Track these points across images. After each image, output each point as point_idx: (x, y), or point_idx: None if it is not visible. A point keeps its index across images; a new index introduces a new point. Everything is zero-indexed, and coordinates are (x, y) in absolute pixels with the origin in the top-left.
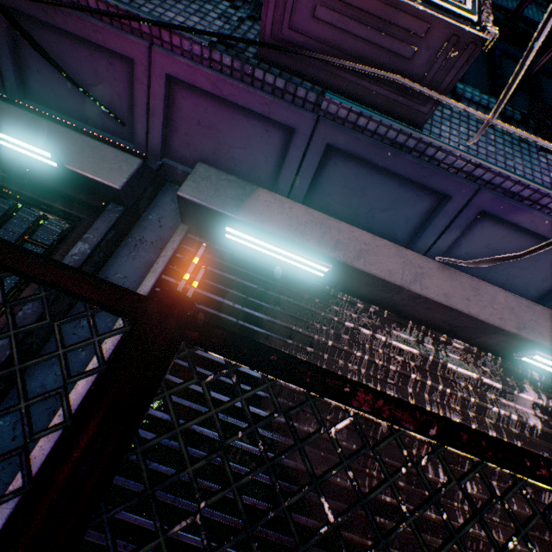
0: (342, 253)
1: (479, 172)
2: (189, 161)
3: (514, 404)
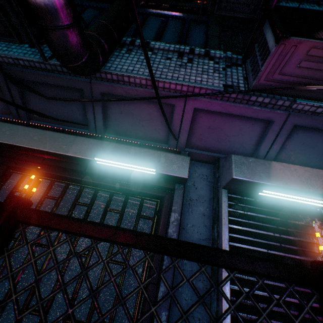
0: None
1: None
2: (200, 147)
3: None
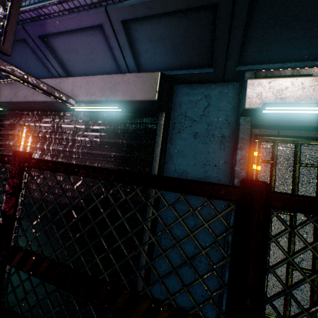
0: None
1: None
2: None
3: (91, 133)
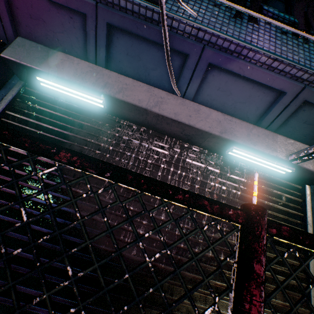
0: (109, 89)
1: (201, 34)
2: None
3: (226, 181)
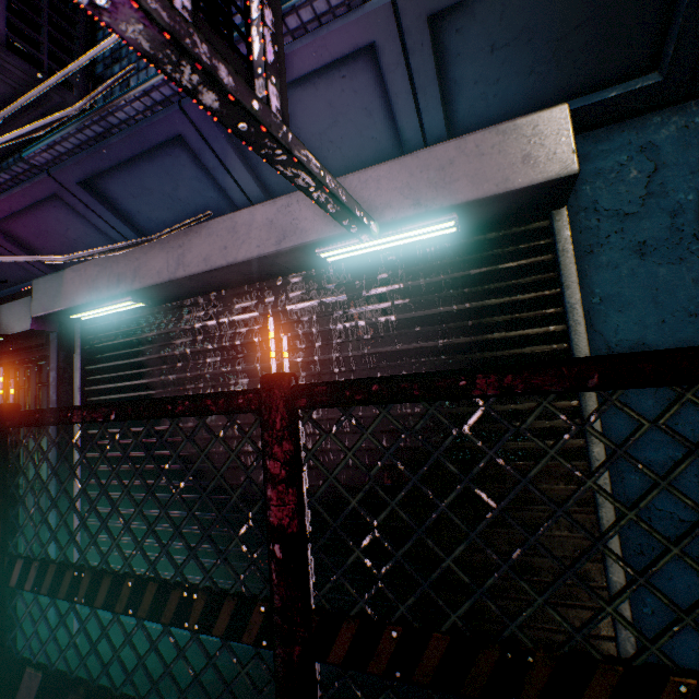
0: (125, 283)
1: (157, 95)
2: (70, 262)
3: (366, 308)
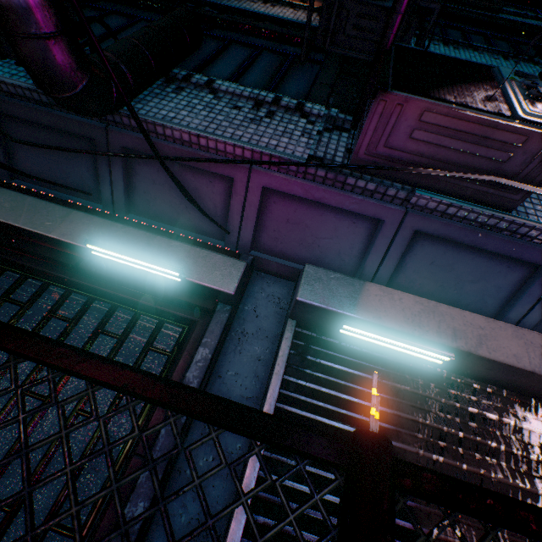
0: (463, 341)
1: None
2: (275, 252)
3: None
